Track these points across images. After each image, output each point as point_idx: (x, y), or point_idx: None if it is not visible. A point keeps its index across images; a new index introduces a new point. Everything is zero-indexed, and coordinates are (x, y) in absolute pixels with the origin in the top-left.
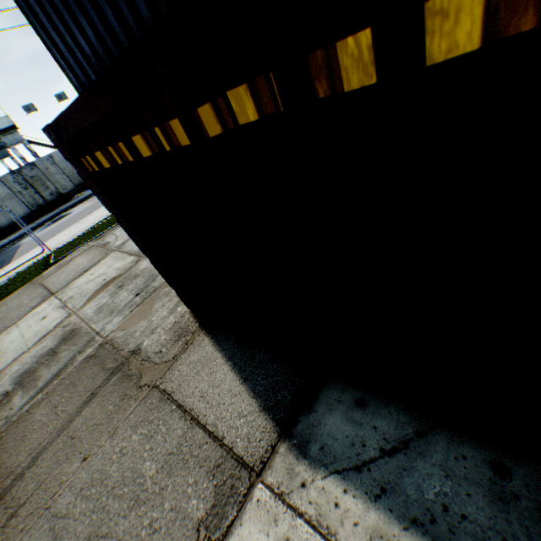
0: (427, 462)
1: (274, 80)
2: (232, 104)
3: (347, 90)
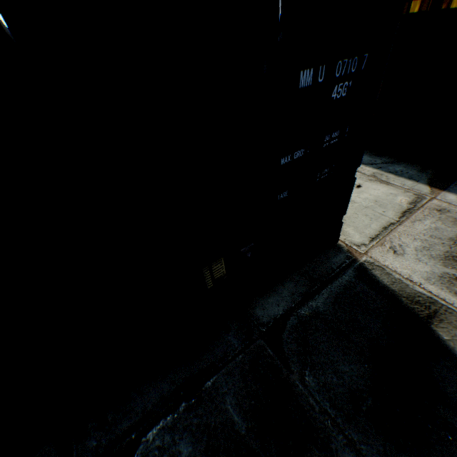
0: (398, 166)
1: (430, 2)
2: (411, 6)
3: (450, 9)
